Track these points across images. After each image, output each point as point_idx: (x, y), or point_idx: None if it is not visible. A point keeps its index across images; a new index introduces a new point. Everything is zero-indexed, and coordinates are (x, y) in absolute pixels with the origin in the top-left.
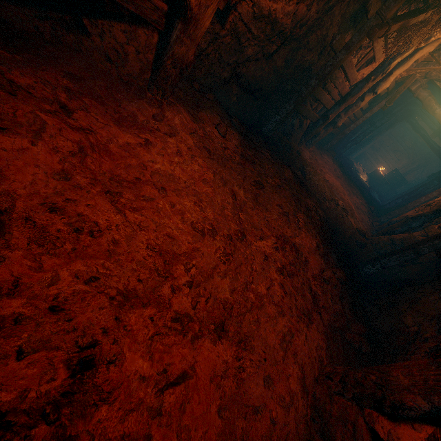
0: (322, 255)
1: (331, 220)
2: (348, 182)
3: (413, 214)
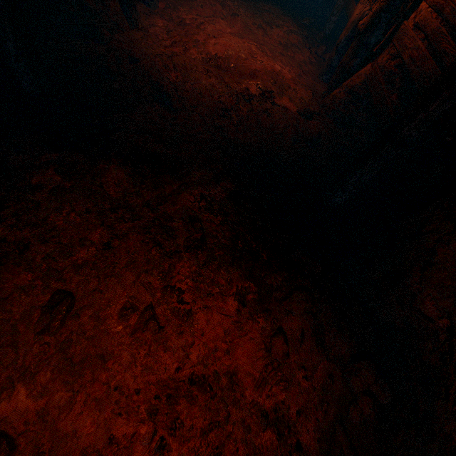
0: (257, 305)
1: (253, 144)
2: (254, 8)
3: (365, 20)
